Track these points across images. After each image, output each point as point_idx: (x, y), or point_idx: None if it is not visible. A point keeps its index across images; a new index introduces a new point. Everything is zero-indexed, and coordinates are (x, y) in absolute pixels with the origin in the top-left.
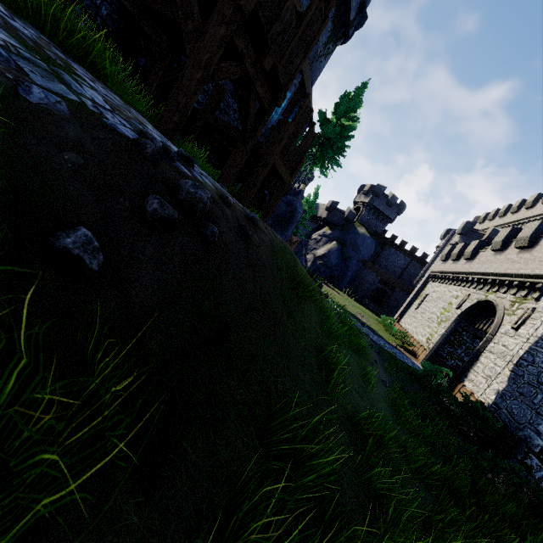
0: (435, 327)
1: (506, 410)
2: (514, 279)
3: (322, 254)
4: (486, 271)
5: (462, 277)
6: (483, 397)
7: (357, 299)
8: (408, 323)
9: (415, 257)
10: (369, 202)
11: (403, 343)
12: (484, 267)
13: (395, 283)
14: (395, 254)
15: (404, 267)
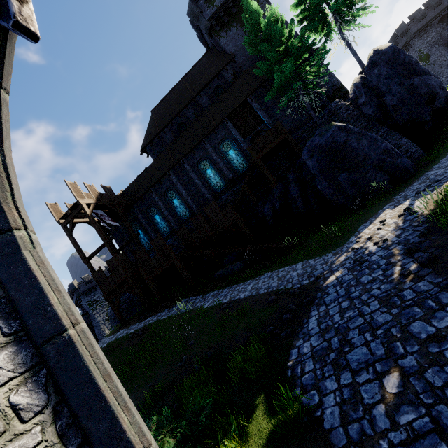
0: None
1: None
2: None
3: None
4: None
5: None
6: None
7: None
8: None
9: None
10: None
11: None
12: None
13: None
14: None
15: None
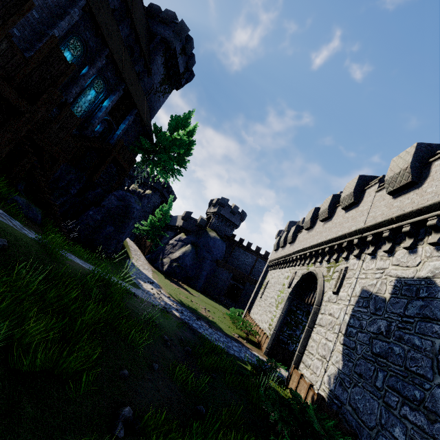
0: (274, 310)
1: (349, 405)
2: (325, 246)
3: (178, 256)
4: (304, 247)
5: (289, 259)
6: (322, 389)
7: (214, 298)
8: (255, 313)
9: (260, 255)
10: (217, 211)
11: (247, 333)
12: (302, 244)
13: (245, 278)
14: (244, 254)
15: (252, 264)
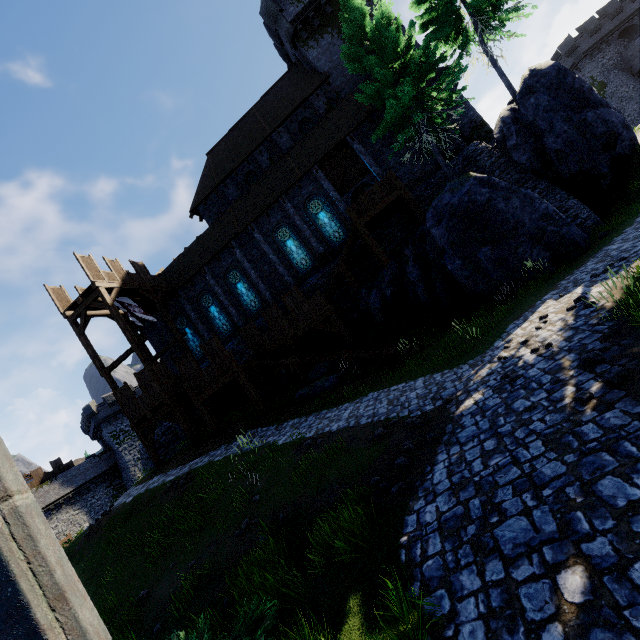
0: None
1: None
2: None
3: None
4: None
5: None
6: None
7: None
8: None
9: None
10: None
11: None
12: None
13: None
14: None
15: None
